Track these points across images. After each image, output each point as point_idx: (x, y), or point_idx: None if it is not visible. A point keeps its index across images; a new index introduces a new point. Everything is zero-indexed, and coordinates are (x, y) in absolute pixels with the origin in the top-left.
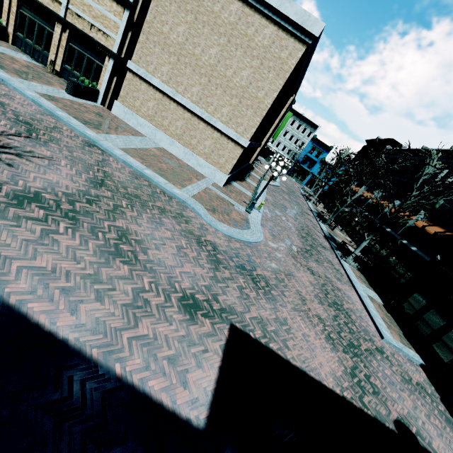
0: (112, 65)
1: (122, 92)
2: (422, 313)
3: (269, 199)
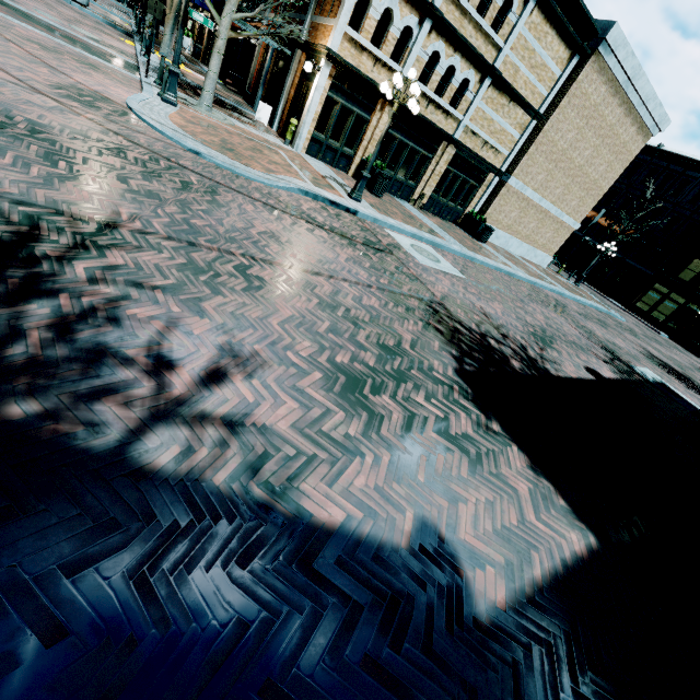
0: (494, 185)
1: (490, 209)
2: (656, 308)
3: None
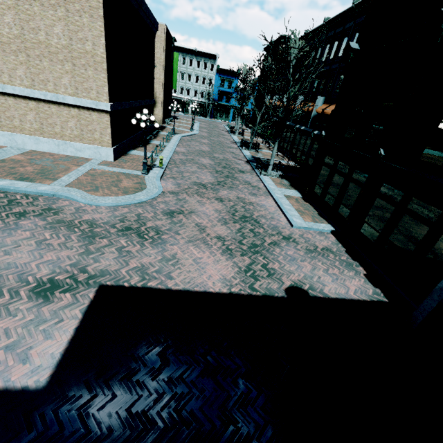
0: None
1: None
2: (327, 189)
3: (180, 151)
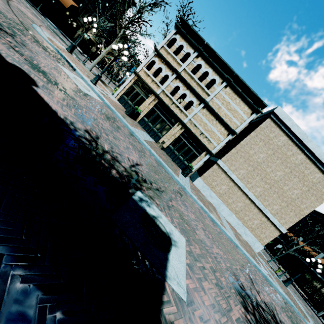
0: (207, 158)
1: (205, 173)
2: None
3: None
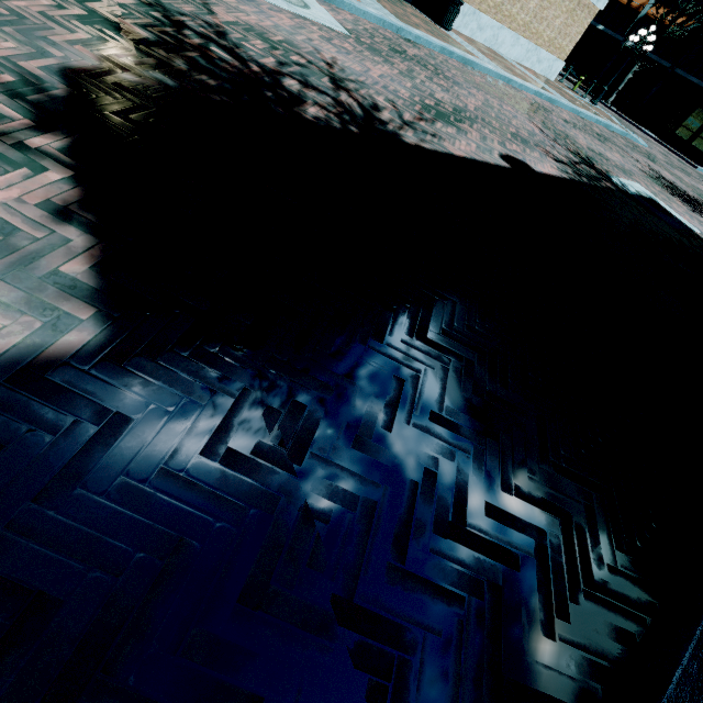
0: None
1: None
2: (700, 133)
3: None
